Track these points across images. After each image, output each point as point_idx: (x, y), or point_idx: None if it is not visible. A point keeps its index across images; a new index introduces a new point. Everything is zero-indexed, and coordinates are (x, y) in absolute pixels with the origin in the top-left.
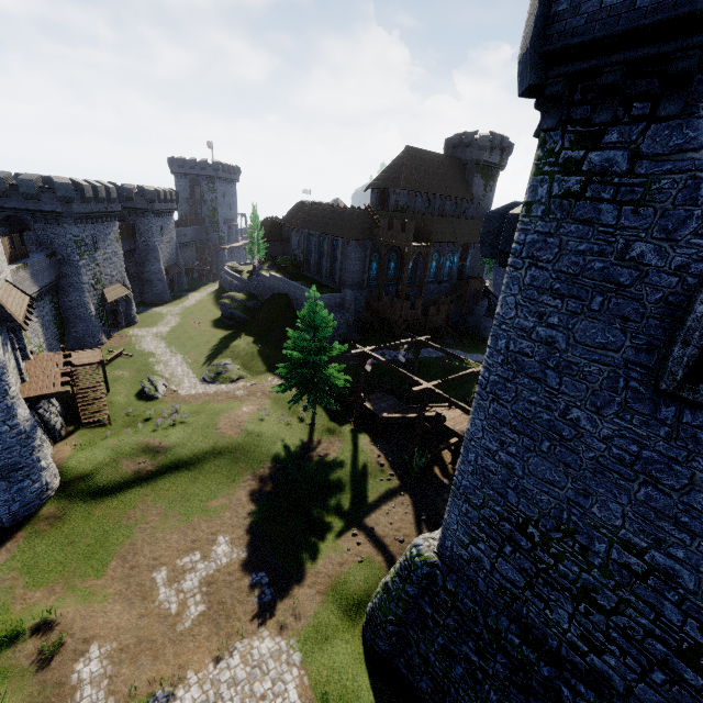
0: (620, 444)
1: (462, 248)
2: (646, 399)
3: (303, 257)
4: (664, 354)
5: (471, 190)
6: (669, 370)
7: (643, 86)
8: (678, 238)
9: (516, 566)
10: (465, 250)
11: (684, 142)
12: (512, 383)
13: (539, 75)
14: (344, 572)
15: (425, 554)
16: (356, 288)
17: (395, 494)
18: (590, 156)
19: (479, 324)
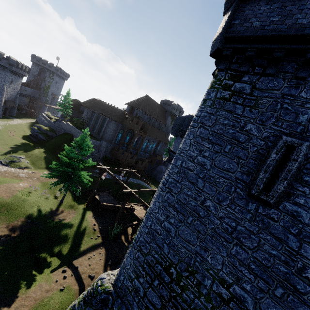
0: (227, 221)
1: (158, 142)
2: (243, 198)
3: (87, 121)
4: (254, 176)
5: (166, 121)
6: (257, 184)
7: (260, 62)
8: (266, 125)
9: (159, 294)
10: (158, 143)
11: (273, 86)
12: (180, 184)
13: (222, 45)
14: (47, 297)
15: (106, 284)
16: (108, 142)
17: (97, 248)
18: (235, 84)
19: (157, 175)
